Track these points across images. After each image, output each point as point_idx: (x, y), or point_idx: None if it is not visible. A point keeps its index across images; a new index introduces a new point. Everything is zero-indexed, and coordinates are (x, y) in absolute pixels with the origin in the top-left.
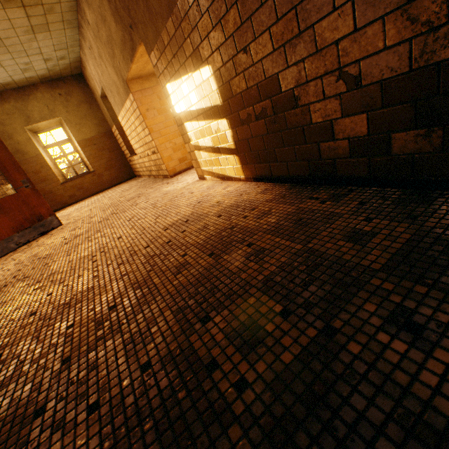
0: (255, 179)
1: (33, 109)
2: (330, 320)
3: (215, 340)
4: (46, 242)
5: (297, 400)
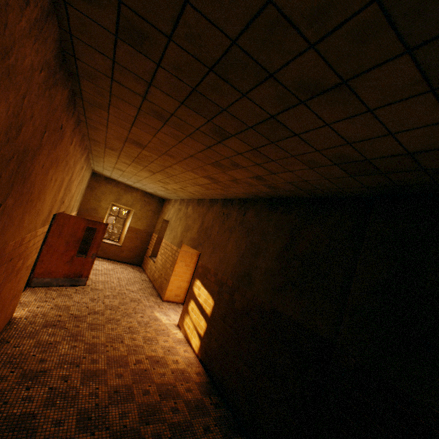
0: (200, 360)
1: (125, 197)
2: None
3: (147, 432)
4: (74, 297)
5: None
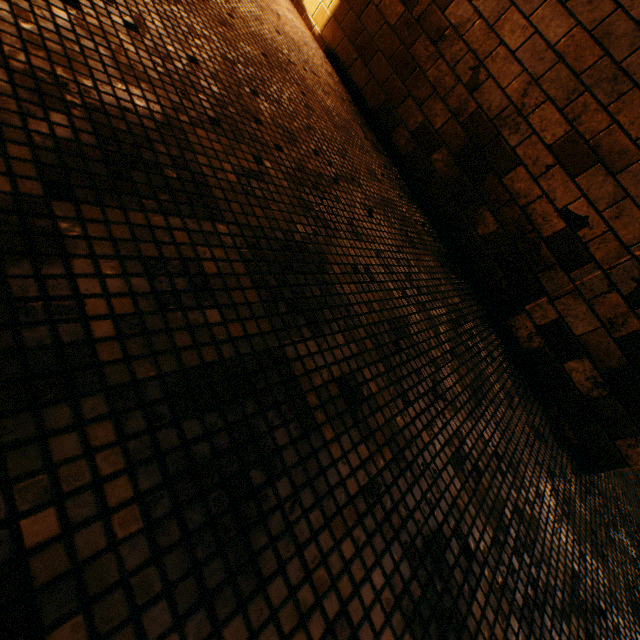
0: (328, 53)
1: None
2: (338, 181)
3: (261, 113)
4: None
5: (309, 183)
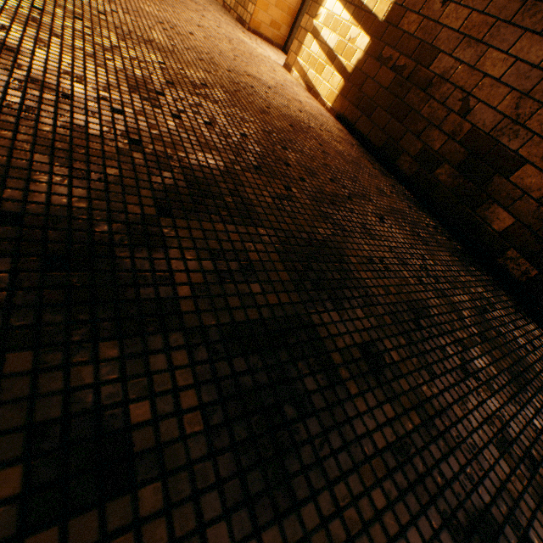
0: (338, 117)
1: None
2: (351, 198)
3: (289, 160)
4: None
5: (326, 200)
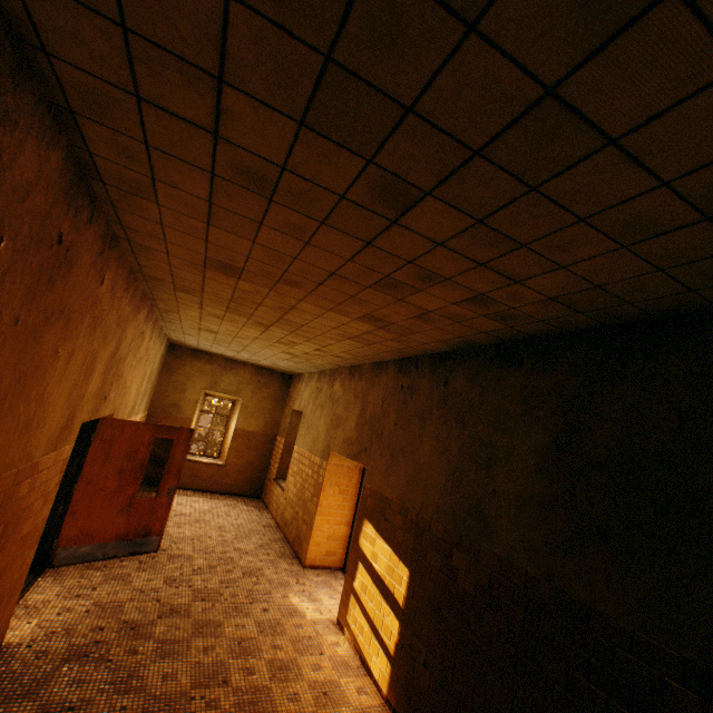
0: None
1: (225, 379)
2: None
3: None
4: (134, 578)
5: None
